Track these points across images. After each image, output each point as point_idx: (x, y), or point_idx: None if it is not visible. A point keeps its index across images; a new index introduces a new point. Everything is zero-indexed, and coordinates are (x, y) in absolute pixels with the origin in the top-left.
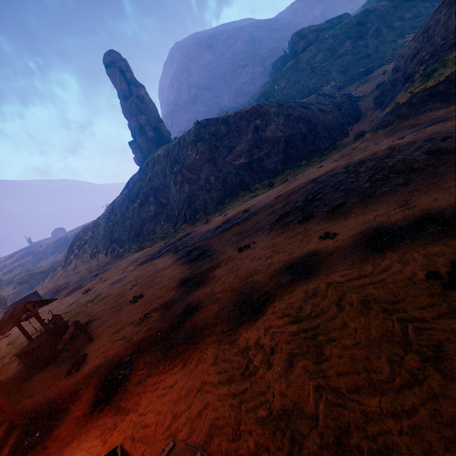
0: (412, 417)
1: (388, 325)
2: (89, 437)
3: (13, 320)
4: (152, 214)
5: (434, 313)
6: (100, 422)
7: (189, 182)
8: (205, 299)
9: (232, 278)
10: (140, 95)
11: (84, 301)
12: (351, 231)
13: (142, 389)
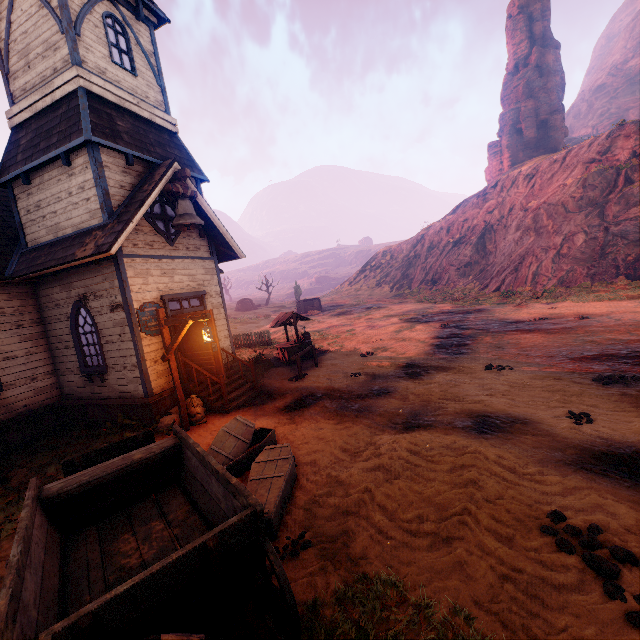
0: (385, 538)
1: (453, 504)
2: (273, 419)
3: (282, 321)
4: (464, 260)
5: (491, 526)
6: (281, 417)
7: (539, 231)
8: (400, 392)
9: (440, 390)
10: (542, 62)
11: (340, 330)
12: (610, 431)
13: (309, 418)
